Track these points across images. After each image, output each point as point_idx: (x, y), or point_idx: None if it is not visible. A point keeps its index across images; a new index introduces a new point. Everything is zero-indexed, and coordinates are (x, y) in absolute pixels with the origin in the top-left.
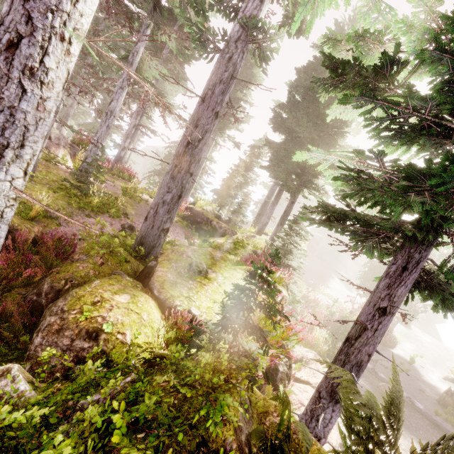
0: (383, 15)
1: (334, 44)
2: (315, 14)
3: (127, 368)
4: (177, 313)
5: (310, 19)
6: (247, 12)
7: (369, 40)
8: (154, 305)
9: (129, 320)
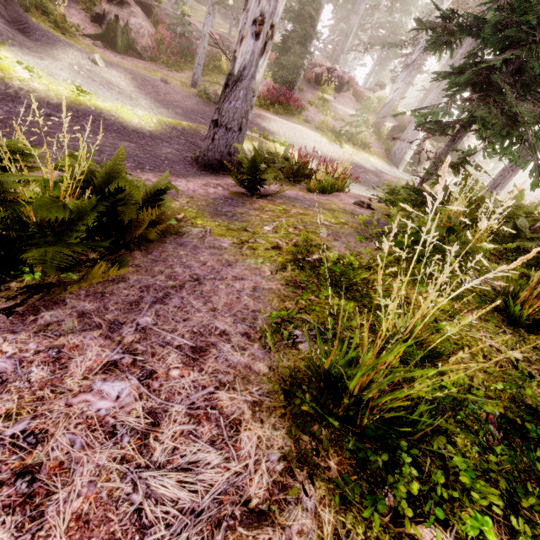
0: None
1: None
2: None
3: None
4: None
5: None
6: None
7: None
8: None
9: None
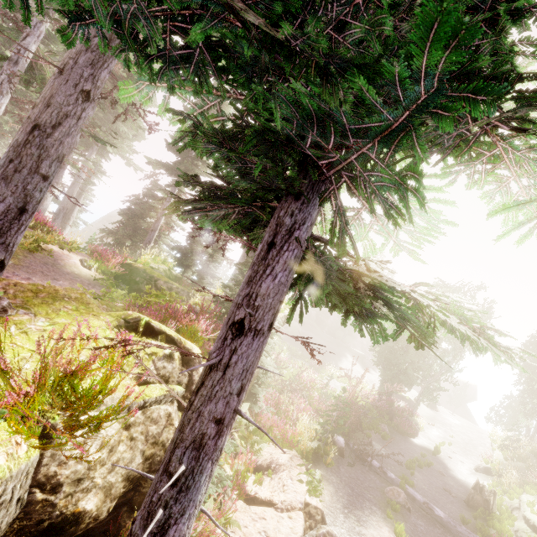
0: None
1: None
2: None
3: None
4: None
5: None
6: None
7: None
8: None
9: None
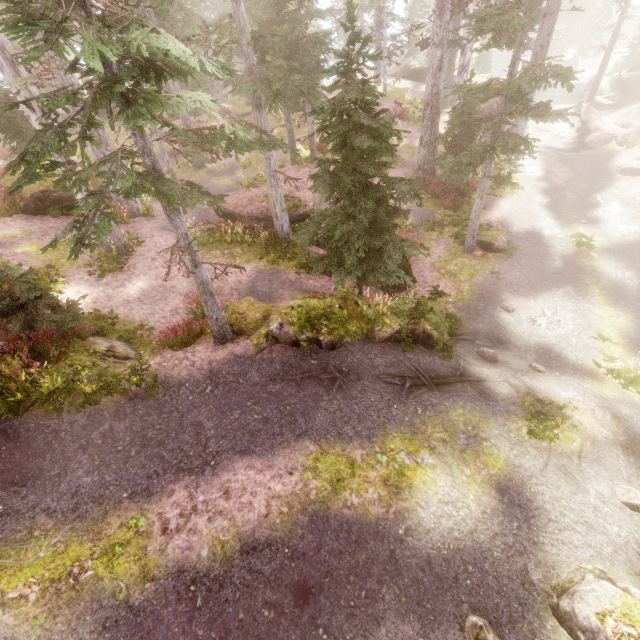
0: None
1: None
2: None
3: None
4: None
5: None
6: None
7: None
8: None
9: None
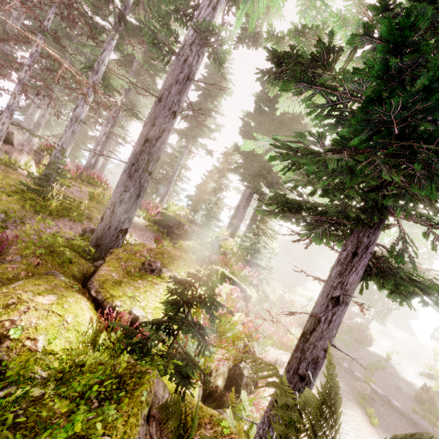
0: (320, 13)
1: (277, 40)
2: (256, 11)
3: (16, 380)
4: (113, 314)
5: (252, 16)
6: (200, 18)
7: (309, 35)
8: (88, 306)
9: (46, 323)
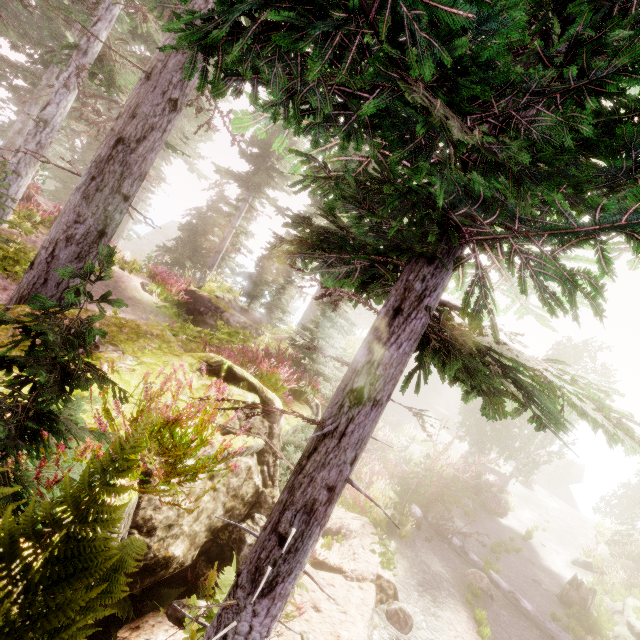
0: None
1: None
2: None
3: None
4: None
5: None
6: None
7: None
8: None
9: None
